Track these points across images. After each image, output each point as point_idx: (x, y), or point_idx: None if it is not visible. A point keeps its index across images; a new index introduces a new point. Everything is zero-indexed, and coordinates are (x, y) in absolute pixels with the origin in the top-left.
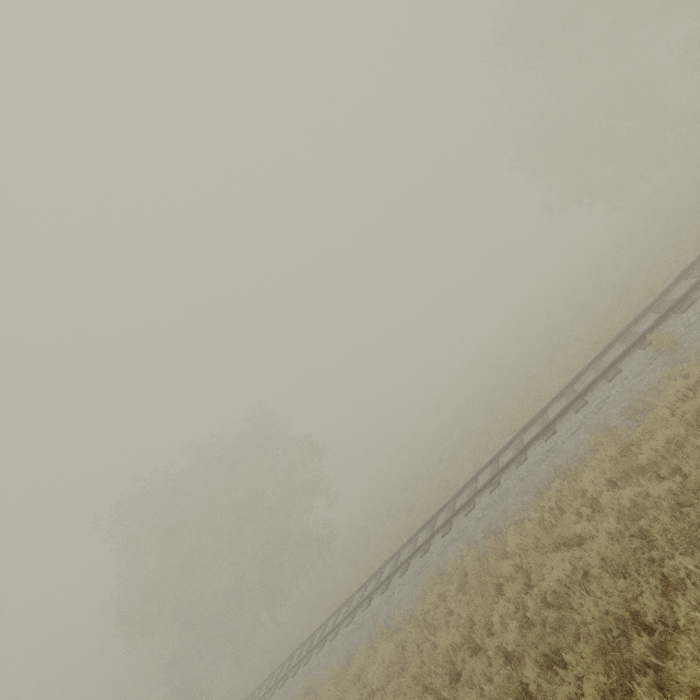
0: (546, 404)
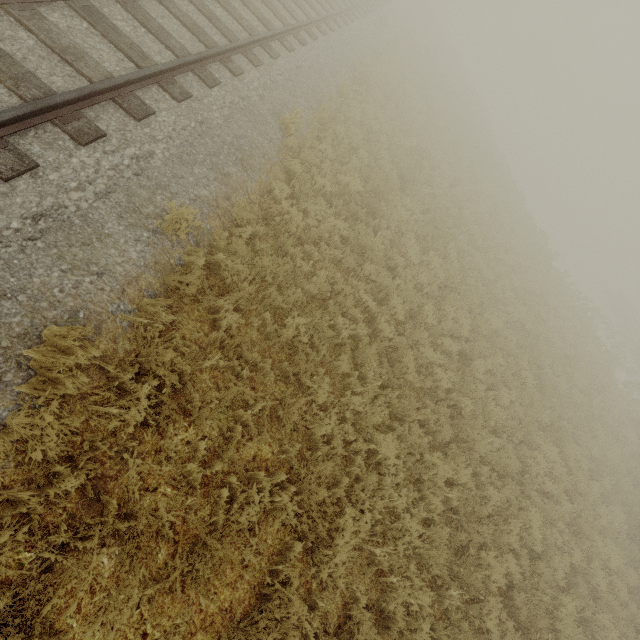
0: None
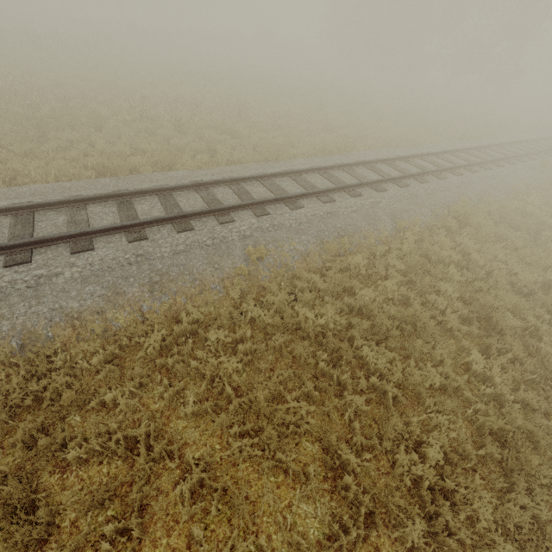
0: (460, 149)
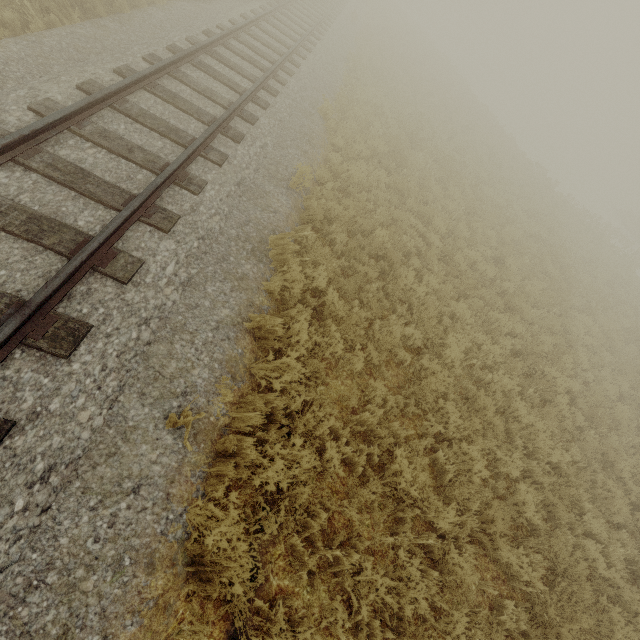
0: None
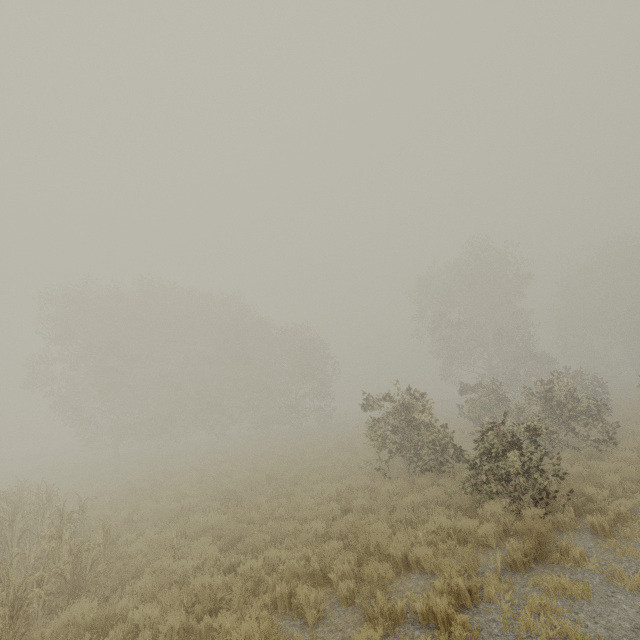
0: None
